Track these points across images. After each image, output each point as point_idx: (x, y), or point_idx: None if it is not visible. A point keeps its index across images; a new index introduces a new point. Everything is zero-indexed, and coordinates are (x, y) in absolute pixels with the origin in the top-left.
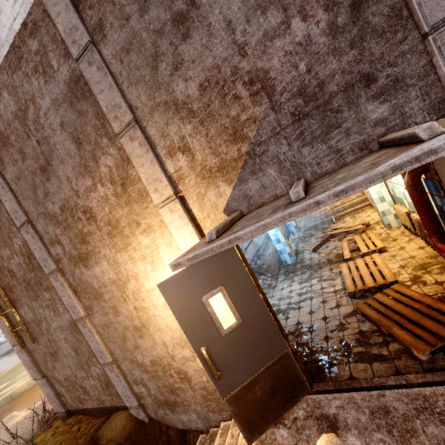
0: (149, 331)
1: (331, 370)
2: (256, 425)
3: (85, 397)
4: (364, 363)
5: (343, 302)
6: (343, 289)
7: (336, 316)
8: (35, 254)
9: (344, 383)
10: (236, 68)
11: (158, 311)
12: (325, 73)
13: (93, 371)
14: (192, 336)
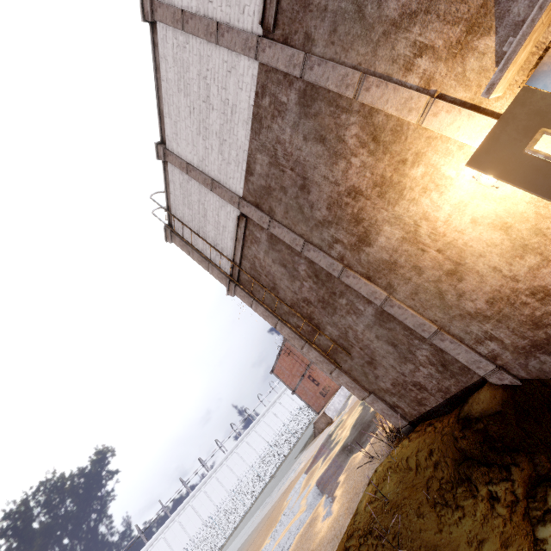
0: (466, 266)
1: None
2: None
3: (422, 395)
4: None
5: None
6: None
7: None
8: (321, 266)
9: None
10: None
11: (467, 235)
12: None
13: (420, 357)
14: (536, 188)
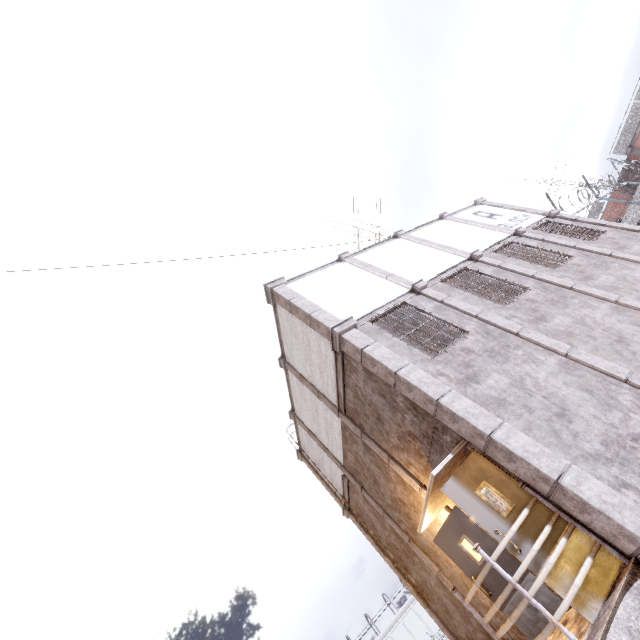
0: None
1: None
2: (536, 633)
3: None
4: None
5: None
6: None
7: None
8: (396, 531)
9: None
10: (402, 431)
11: None
12: (424, 429)
13: (473, 623)
14: (463, 568)
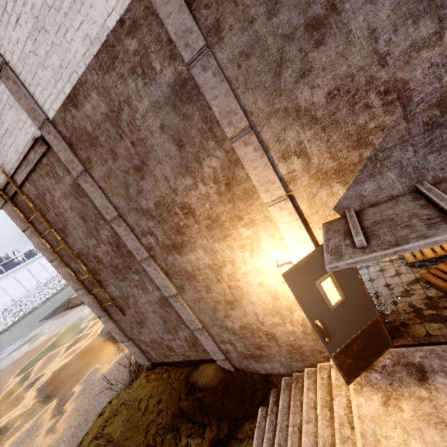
0: (241, 304)
1: (407, 329)
2: (353, 371)
3: (170, 353)
4: (438, 323)
5: (403, 270)
6: (399, 259)
7: (398, 284)
8: (126, 244)
9: (422, 339)
10: (372, 78)
11: (252, 289)
12: None
13: (180, 335)
14: (309, 312)
